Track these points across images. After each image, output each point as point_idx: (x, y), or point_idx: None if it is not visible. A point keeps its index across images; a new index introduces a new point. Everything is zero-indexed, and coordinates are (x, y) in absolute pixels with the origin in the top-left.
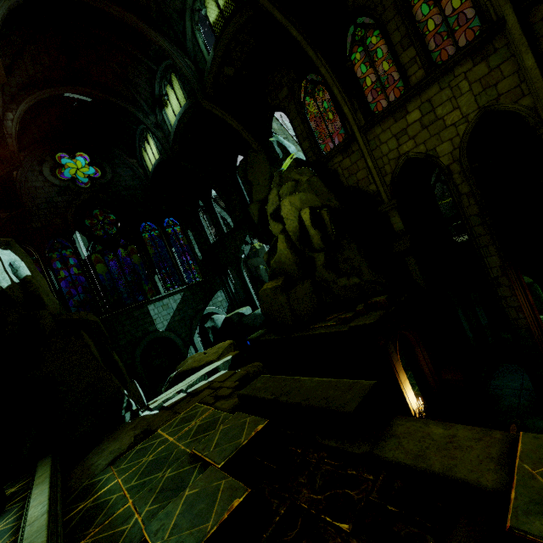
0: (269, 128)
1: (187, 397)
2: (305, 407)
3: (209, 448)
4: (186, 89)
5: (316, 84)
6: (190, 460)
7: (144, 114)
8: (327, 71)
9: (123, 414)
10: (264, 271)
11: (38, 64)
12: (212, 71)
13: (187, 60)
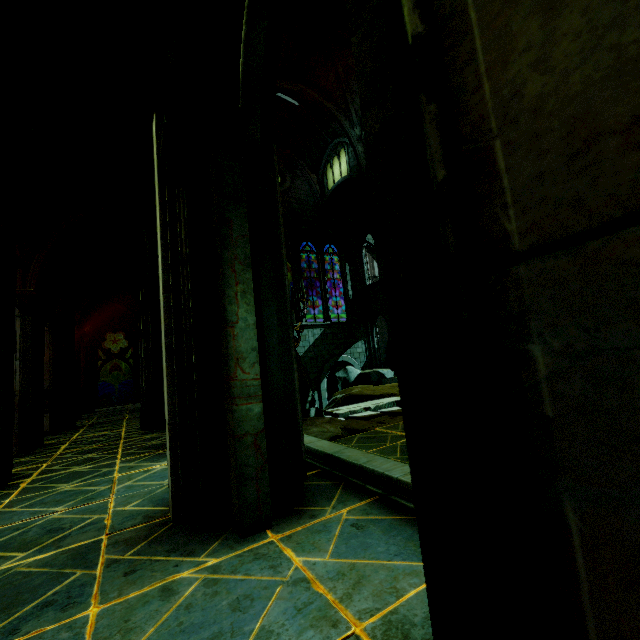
0: None
1: (384, 415)
2: None
3: None
4: None
5: None
6: None
7: (350, 125)
8: None
9: (307, 408)
10: None
11: None
12: None
13: None
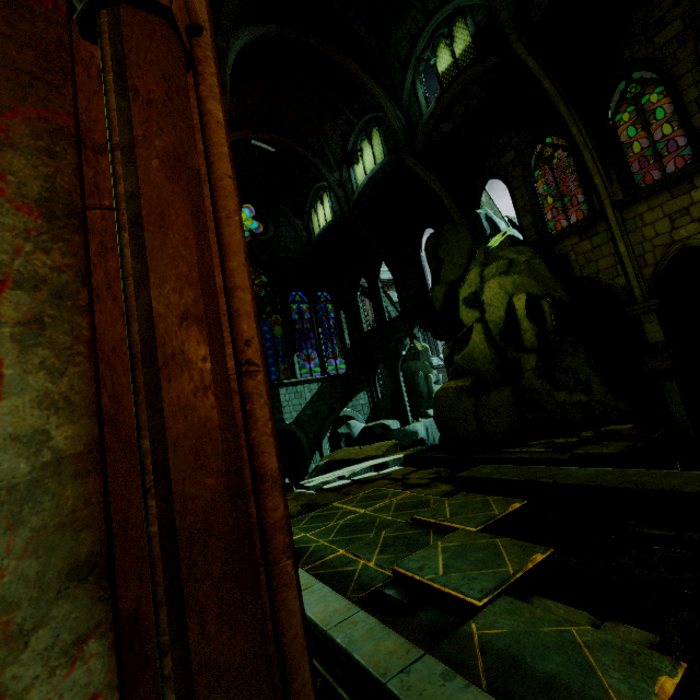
0: (478, 198)
1: (355, 484)
2: (594, 488)
3: (442, 515)
4: (388, 144)
5: (557, 148)
6: (412, 526)
7: (329, 170)
8: (579, 132)
9: None
10: (422, 380)
11: (241, 106)
12: (427, 125)
13: (398, 113)
